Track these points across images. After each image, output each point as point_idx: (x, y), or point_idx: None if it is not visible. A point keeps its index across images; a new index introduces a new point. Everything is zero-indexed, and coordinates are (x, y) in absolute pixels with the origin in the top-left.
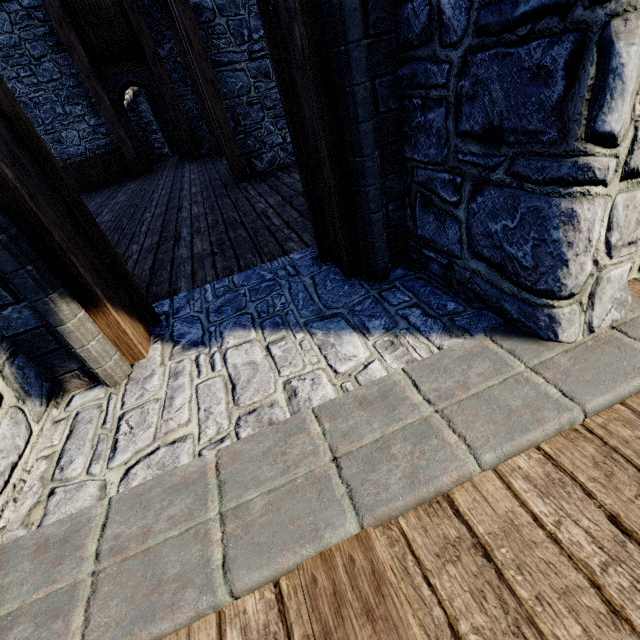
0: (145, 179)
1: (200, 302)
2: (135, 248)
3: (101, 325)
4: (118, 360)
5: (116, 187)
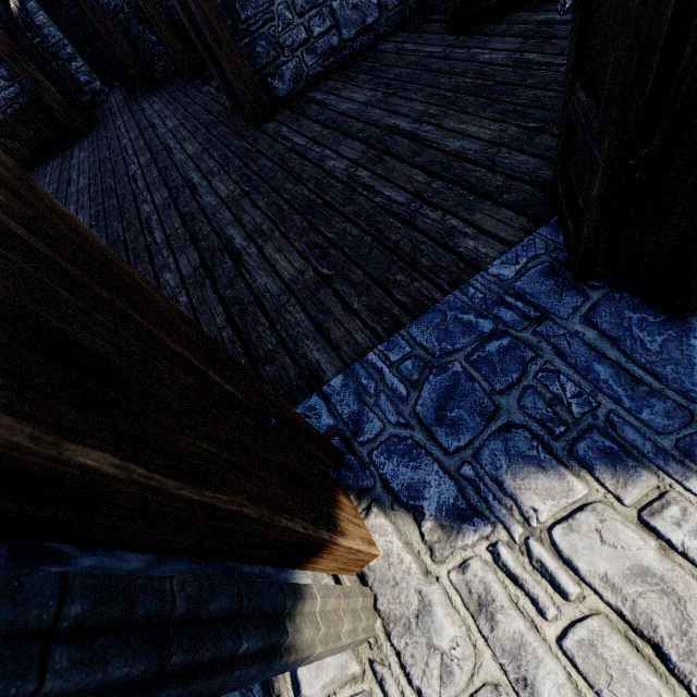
0: (95, 140)
1: (387, 400)
2: (171, 280)
3: (322, 565)
4: (361, 603)
5: (59, 161)
